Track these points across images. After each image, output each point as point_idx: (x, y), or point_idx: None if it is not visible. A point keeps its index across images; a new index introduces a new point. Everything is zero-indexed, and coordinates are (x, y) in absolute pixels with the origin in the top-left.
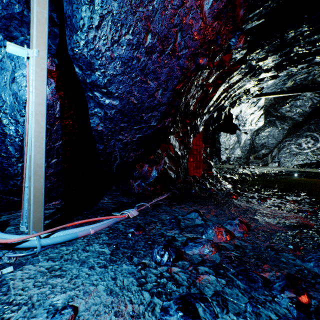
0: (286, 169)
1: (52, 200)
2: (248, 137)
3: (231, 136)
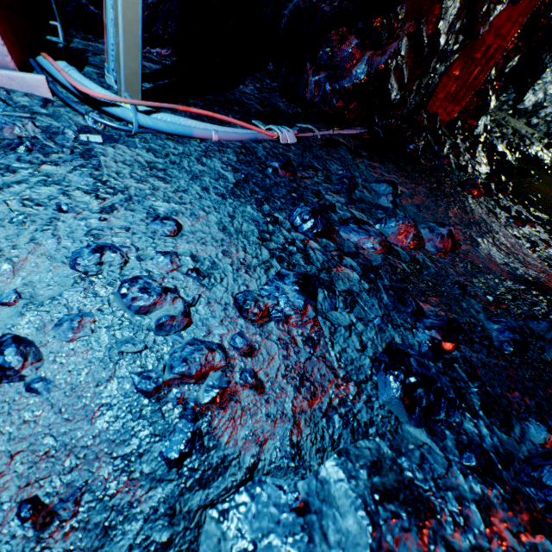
0: None
1: (156, 44)
2: None
3: None
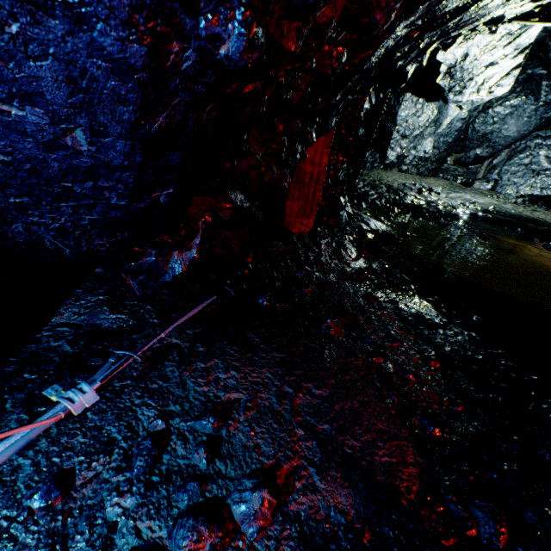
0: (500, 205)
1: None
2: (463, 113)
3: (427, 106)
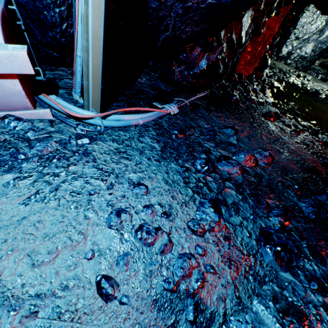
0: None
1: None
2: None
3: (320, 17)
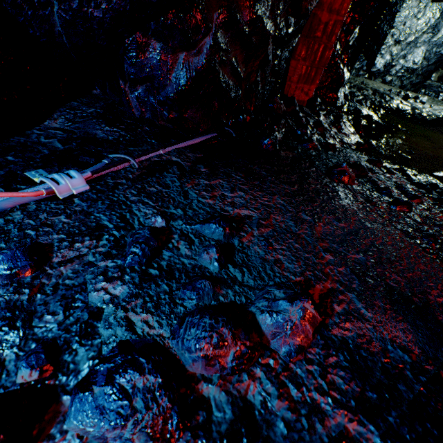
0: None
1: None
2: None
3: (430, 6)
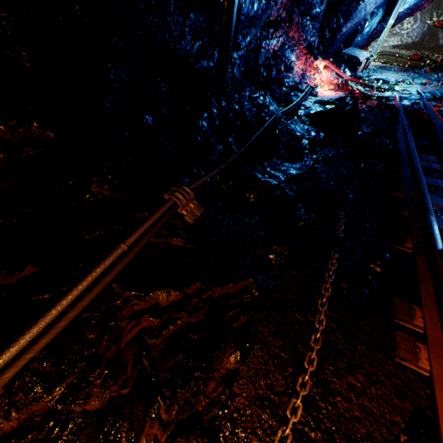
0: (385, 50)
1: None
2: None
3: None
